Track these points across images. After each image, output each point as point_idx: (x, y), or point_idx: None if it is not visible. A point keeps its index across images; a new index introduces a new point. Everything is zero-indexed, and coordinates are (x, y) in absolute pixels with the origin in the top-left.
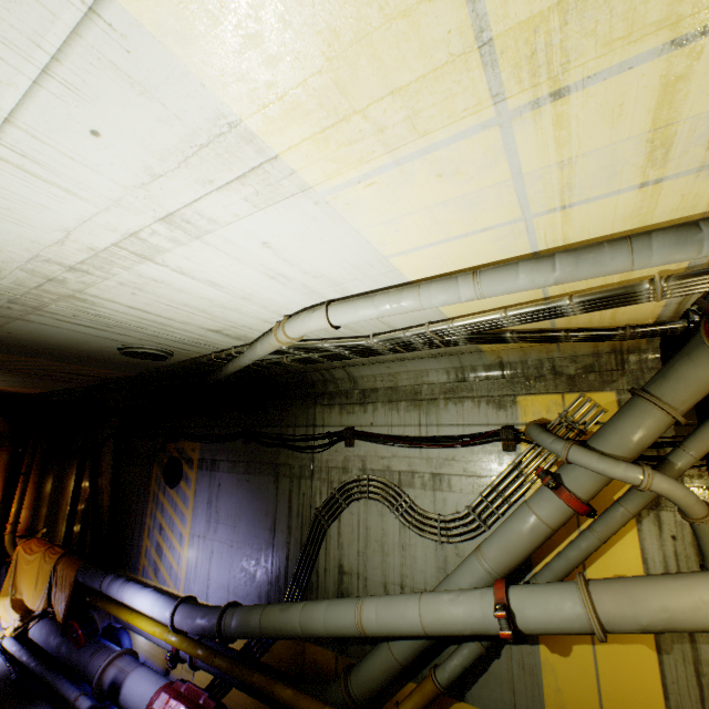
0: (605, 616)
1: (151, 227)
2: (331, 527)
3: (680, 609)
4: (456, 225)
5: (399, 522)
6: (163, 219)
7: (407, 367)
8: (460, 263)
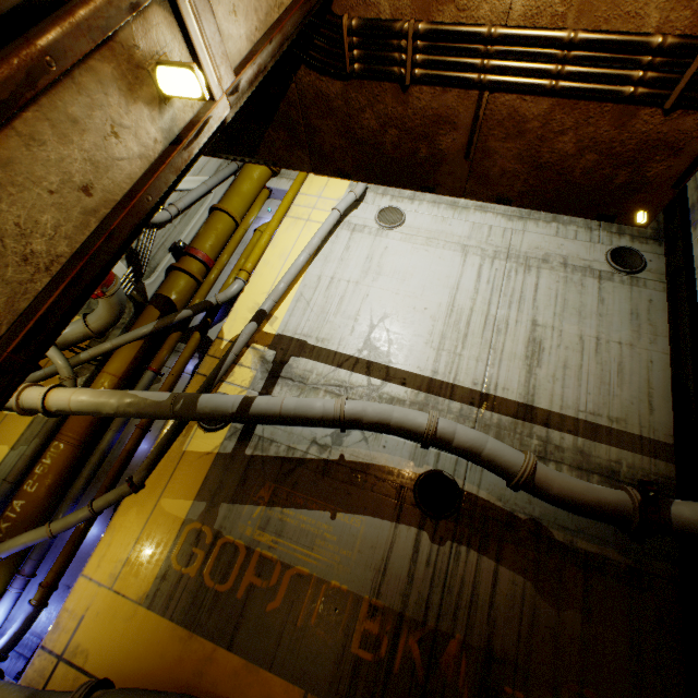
0: None
1: None
2: None
3: None
4: None
5: None
6: None
7: None
8: None
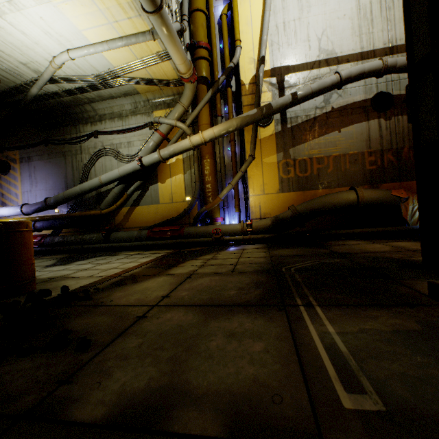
0: (162, 154)
1: (3, 4)
2: (92, 170)
3: (176, 147)
4: (94, 22)
5: (117, 161)
6: (8, 2)
7: (116, 103)
8: (103, 38)
